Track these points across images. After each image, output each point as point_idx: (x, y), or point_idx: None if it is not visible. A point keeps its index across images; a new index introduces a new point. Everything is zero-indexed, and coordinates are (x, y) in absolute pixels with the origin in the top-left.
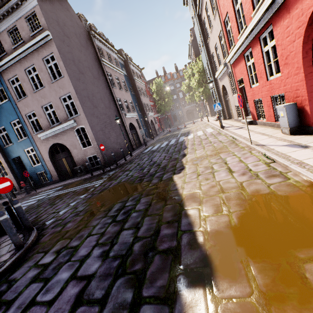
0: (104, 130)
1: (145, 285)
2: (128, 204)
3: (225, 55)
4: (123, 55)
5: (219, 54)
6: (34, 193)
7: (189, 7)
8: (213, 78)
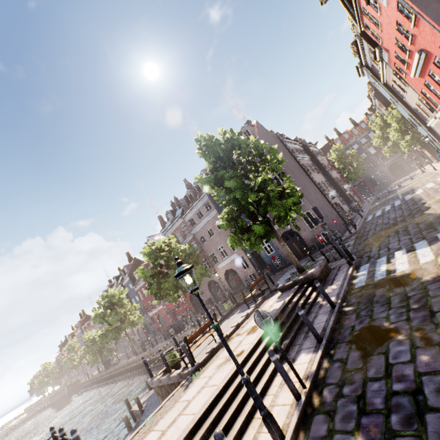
0: (322, 211)
1: (435, 227)
2: (400, 230)
3: (432, 110)
4: (299, 141)
5: (424, 109)
6: (282, 272)
7: (366, 77)
8: (425, 127)
